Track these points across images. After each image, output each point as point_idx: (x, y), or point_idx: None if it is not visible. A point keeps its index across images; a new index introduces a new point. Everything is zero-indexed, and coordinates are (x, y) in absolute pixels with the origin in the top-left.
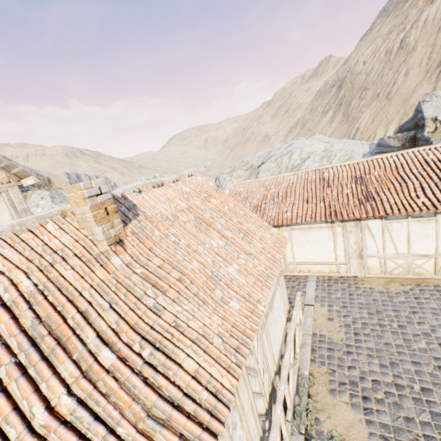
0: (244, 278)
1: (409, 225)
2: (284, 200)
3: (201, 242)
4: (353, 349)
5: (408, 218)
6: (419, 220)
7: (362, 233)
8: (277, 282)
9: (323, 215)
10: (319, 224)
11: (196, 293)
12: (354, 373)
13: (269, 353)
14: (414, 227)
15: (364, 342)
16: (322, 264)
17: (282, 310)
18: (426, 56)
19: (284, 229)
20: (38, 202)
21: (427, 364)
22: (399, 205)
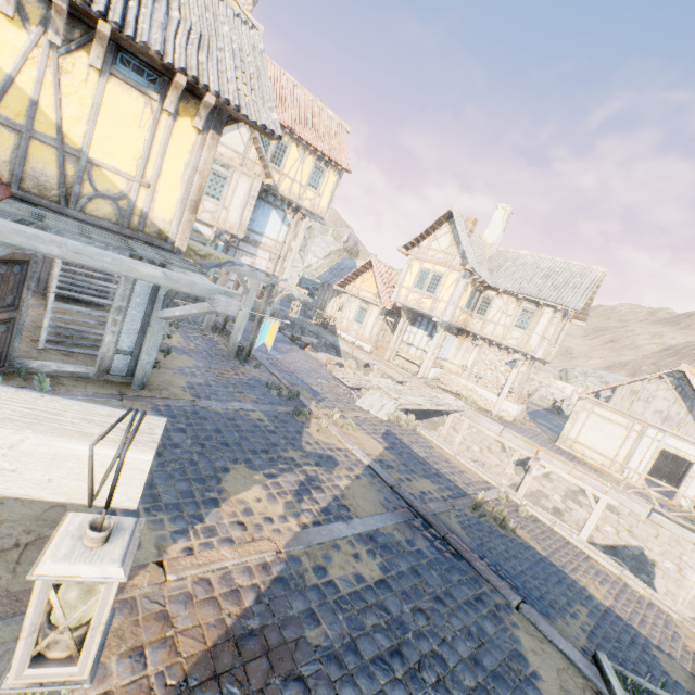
0: None
1: None
2: None
3: None
4: None
5: None
6: None
7: None
8: None
9: None
10: None
11: None
12: None
13: None
14: None
15: None
16: None
17: None
18: None
19: None
20: None
21: None
22: None
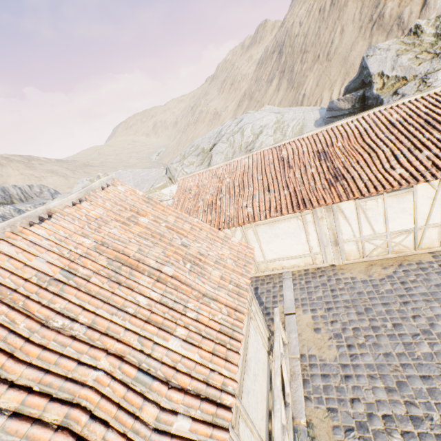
0: (196, 350)
1: (385, 201)
2: (242, 191)
3: (118, 309)
4: (350, 370)
5: (383, 193)
6: (396, 193)
7: (335, 218)
8: (248, 318)
9: (290, 206)
10: (286, 215)
11: None
12: (359, 408)
13: (253, 439)
14: (390, 202)
15: (361, 357)
16: (296, 258)
17: (261, 347)
18: (358, 11)
19: (248, 227)
20: None
21: (439, 378)
22: (374, 182)
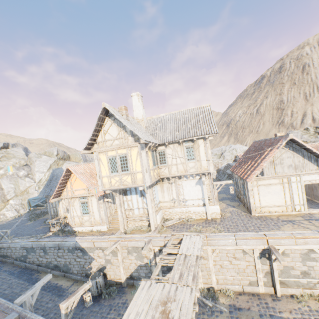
0: None
1: None
2: None
3: None
4: None
5: None
6: None
7: None
8: None
9: None
10: None
11: None
12: None
13: None
14: None
15: None
16: None
17: None
18: (271, 118)
19: None
20: None
21: None
22: None
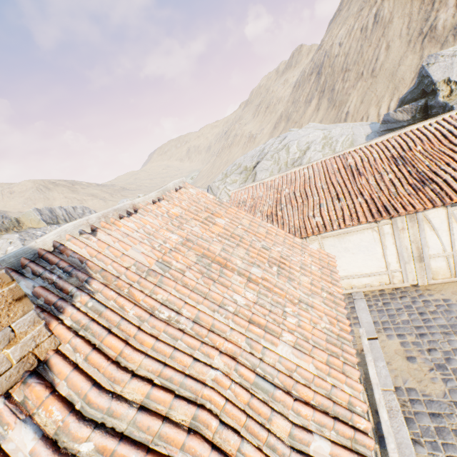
0: (309, 359)
1: None
2: (306, 201)
3: (219, 306)
4: None
5: None
6: None
7: (420, 229)
8: None
9: (368, 213)
10: (359, 226)
11: (236, 453)
12: None
13: None
14: None
15: None
16: (369, 275)
17: None
18: (405, 26)
19: (313, 239)
20: (7, 249)
21: None
22: None
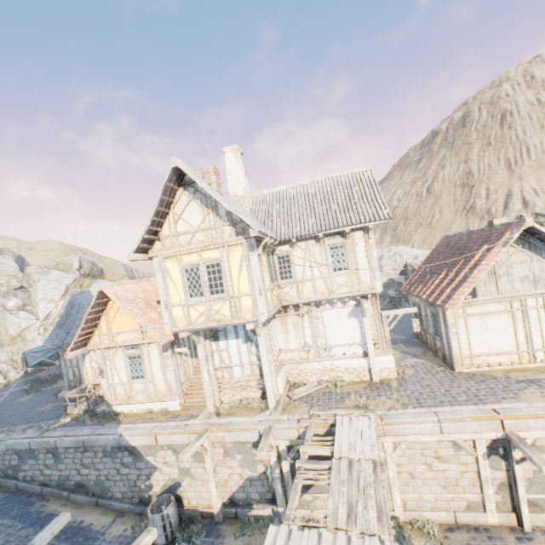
0: None
1: None
2: None
3: None
4: None
5: None
6: None
7: None
8: None
9: None
10: None
11: None
12: None
13: None
14: None
15: None
16: None
17: None
18: (452, 201)
19: None
20: None
21: None
22: None
